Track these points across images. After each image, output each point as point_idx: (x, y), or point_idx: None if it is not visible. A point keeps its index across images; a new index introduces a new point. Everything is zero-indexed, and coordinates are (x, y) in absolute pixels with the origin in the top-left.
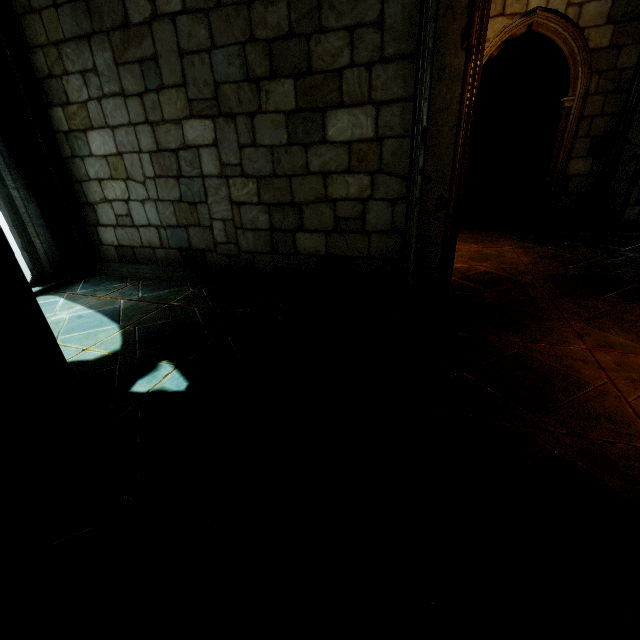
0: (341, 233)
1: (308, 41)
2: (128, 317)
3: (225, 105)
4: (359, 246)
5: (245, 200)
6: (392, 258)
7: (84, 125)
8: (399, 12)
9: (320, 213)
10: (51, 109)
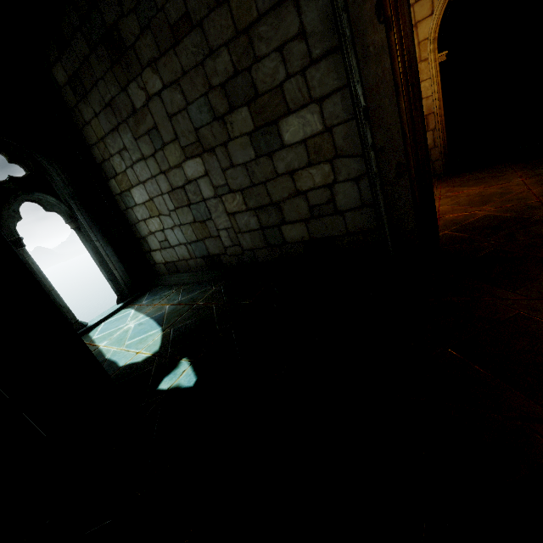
0: (318, 218)
1: (250, 72)
2: (168, 320)
3: (205, 143)
4: (336, 226)
5: (237, 210)
6: (370, 230)
7: (128, 186)
8: (316, 16)
9: (296, 206)
10: (109, 182)
